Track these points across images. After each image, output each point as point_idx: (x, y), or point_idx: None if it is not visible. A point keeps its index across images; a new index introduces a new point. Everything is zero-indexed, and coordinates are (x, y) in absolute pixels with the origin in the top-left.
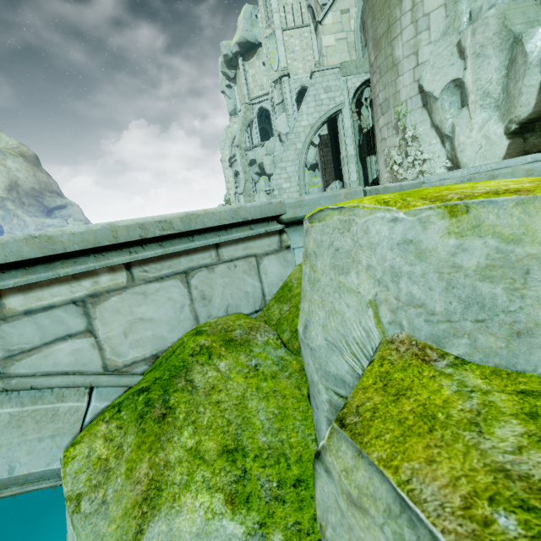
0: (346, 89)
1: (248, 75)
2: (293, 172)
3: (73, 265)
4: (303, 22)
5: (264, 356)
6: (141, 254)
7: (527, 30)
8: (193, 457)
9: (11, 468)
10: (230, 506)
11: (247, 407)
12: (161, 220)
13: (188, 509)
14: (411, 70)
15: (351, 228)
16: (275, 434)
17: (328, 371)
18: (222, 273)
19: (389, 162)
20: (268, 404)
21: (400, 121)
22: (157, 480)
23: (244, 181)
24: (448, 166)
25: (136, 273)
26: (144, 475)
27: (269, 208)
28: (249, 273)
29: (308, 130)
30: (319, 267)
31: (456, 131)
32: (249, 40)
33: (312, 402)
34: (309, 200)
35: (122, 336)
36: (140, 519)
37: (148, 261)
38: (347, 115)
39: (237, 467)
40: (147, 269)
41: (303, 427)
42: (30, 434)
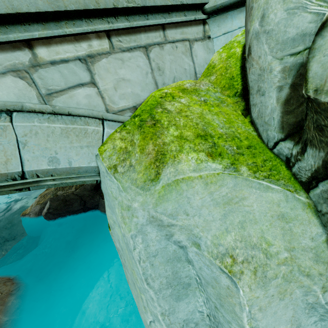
0: None
1: None
2: None
3: (73, 26)
4: None
5: (207, 96)
6: (116, 25)
7: None
8: (179, 139)
9: (69, 162)
10: (210, 157)
11: (205, 117)
12: None
13: (185, 160)
14: None
15: None
16: (227, 128)
17: (286, 39)
18: (169, 51)
19: None
20: (218, 116)
21: None
22: (161, 151)
23: None
24: None
25: (114, 42)
26: (152, 150)
27: None
28: (186, 54)
29: None
30: None
31: None
32: None
33: (253, 101)
34: None
35: (113, 90)
36: (156, 168)
37: (120, 33)
38: None
39: (209, 142)
40: (121, 39)
41: (244, 126)
42: (74, 143)
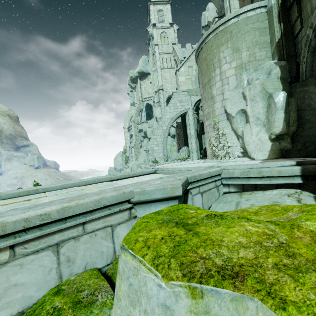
0: (190, 102)
1: (142, 87)
2: (160, 141)
3: None
4: (172, 66)
5: None
6: (23, 238)
7: (275, 91)
8: None
9: None
10: None
11: None
12: (42, 213)
13: None
14: (220, 101)
15: (138, 275)
16: None
17: None
18: (85, 241)
19: (210, 145)
20: None
21: (215, 125)
22: None
23: (135, 140)
24: (241, 151)
25: (18, 250)
26: None
27: (122, 196)
28: (105, 238)
29: (170, 120)
30: (122, 289)
31: (244, 134)
32: (144, 71)
33: None
34: (149, 190)
35: None
36: None
37: (29, 240)
38: (191, 114)
39: None
40: (27, 246)
41: None
42: None
